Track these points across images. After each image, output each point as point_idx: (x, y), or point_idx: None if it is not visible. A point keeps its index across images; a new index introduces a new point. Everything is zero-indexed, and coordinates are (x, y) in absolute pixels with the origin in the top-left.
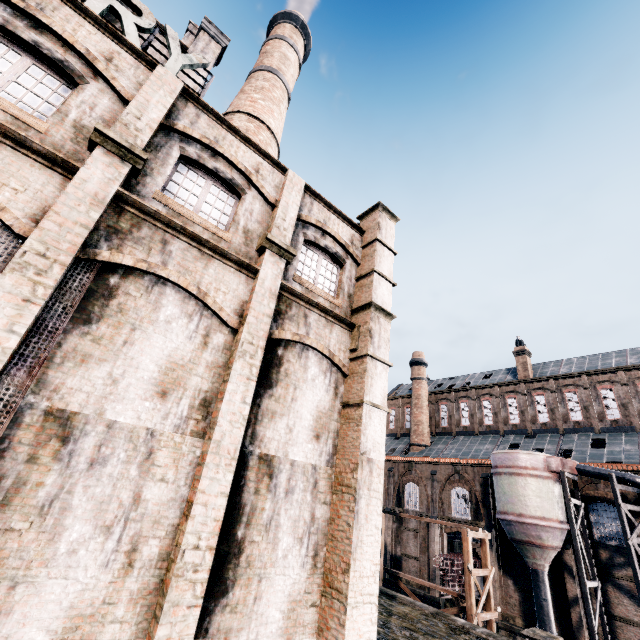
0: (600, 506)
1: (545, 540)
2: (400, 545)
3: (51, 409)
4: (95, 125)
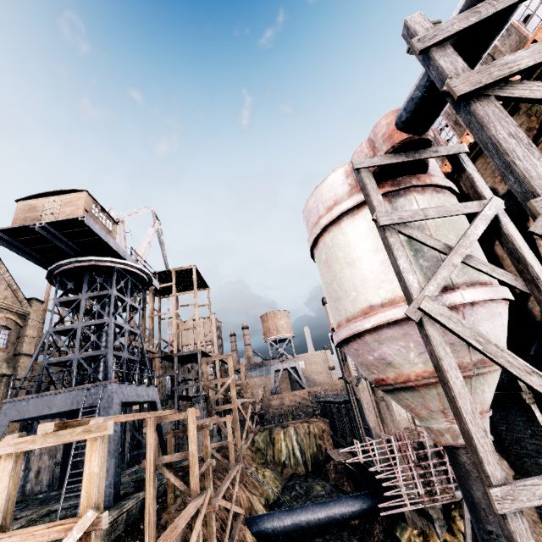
0: None
1: (401, 364)
2: (384, 423)
3: None
4: None
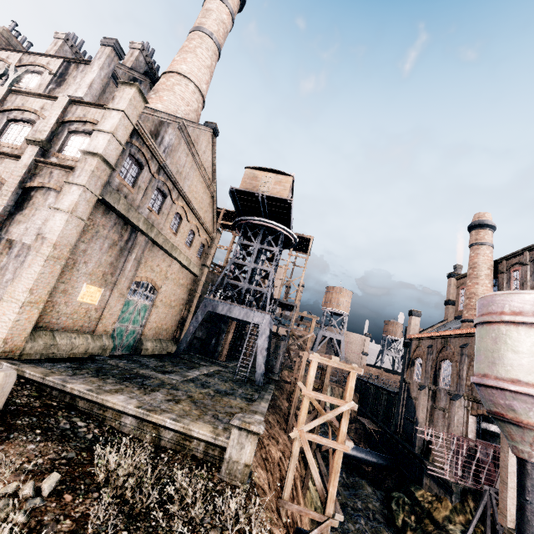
0: None
1: (521, 414)
2: (432, 424)
3: None
4: None
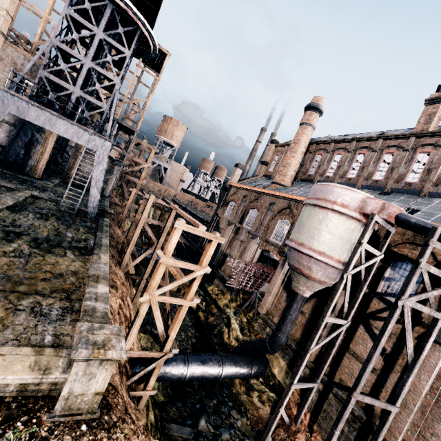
0: (406, 266)
1: (314, 272)
2: (230, 248)
3: None
4: None
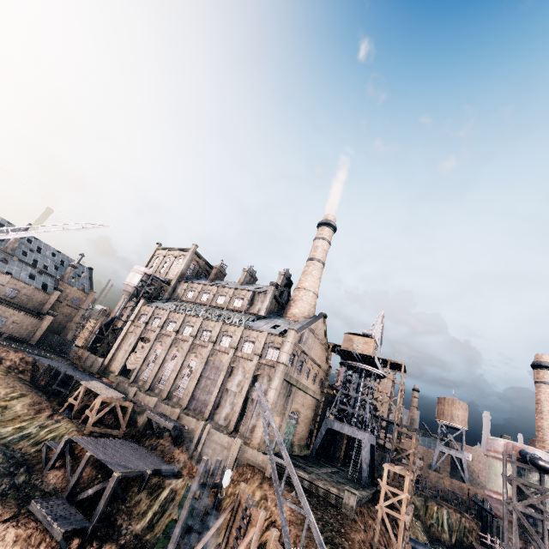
0: None
1: (502, 512)
2: None
3: (226, 388)
4: (230, 346)
